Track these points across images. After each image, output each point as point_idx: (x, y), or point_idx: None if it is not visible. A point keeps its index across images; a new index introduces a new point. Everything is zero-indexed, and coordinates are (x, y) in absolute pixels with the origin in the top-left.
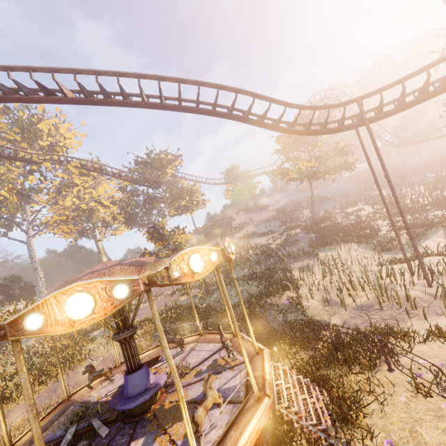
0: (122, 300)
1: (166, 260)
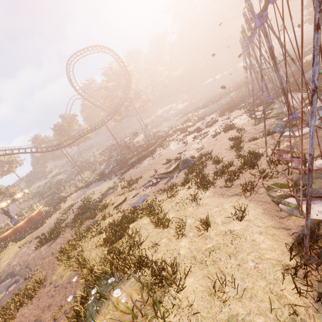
0: (9, 202)
1: (14, 196)
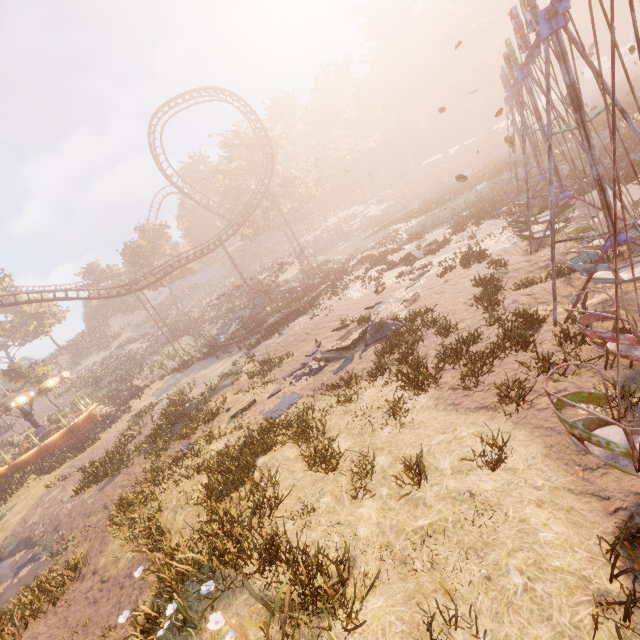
0: (33, 395)
1: (42, 384)
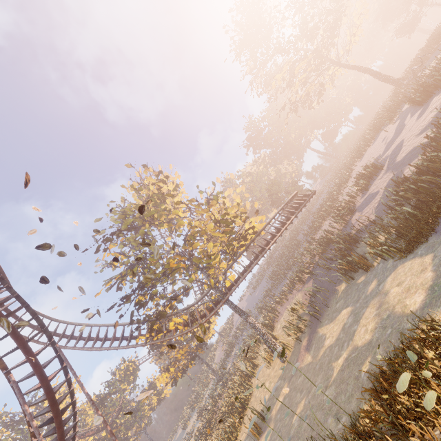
0: None
1: None
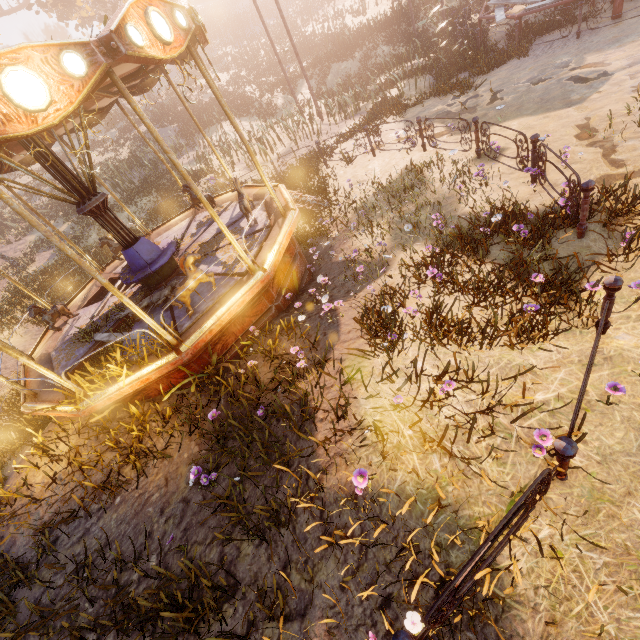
0: (185, 32)
1: None
